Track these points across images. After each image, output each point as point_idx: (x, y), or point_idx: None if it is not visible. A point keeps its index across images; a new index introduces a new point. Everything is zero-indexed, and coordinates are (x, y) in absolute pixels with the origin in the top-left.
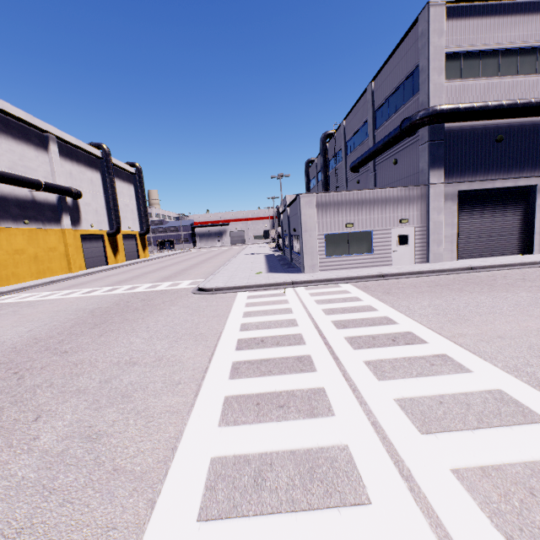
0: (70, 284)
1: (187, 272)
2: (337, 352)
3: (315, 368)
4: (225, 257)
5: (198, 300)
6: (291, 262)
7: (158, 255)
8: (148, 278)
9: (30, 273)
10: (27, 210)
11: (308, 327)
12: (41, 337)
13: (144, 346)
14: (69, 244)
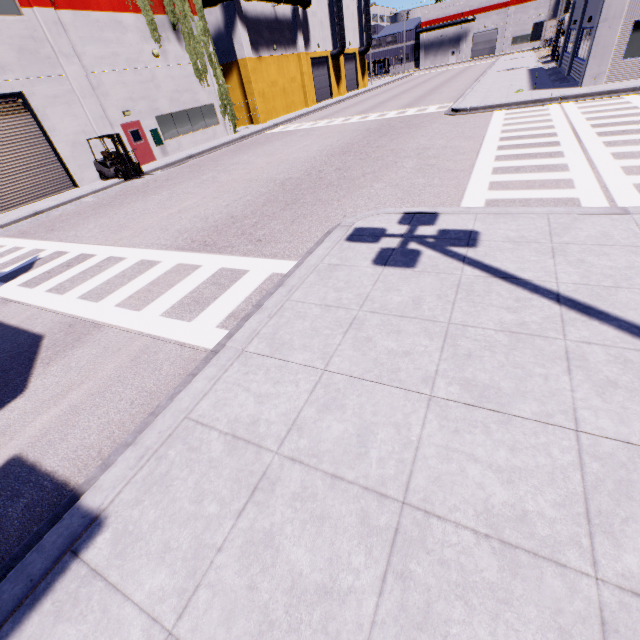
0: (319, 117)
1: (427, 99)
2: (583, 139)
3: (560, 145)
4: (468, 79)
5: (454, 120)
6: (567, 76)
7: (375, 83)
8: (387, 107)
9: (282, 108)
10: (273, 33)
11: (564, 129)
12: (351, 143)
13: (428, 143)
14: (304, 72)
